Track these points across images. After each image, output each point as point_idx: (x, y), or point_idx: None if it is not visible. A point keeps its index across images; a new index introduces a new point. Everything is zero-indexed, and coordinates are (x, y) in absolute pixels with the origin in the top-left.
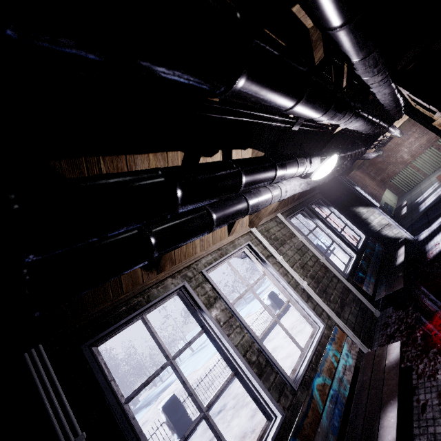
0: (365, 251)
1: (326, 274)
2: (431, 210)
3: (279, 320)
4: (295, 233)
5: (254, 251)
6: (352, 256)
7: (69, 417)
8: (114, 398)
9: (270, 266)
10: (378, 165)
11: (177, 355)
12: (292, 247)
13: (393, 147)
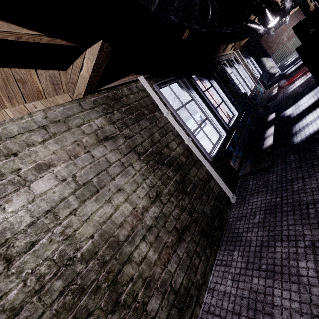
0: (264, 74)
1: (253, 76)
2: (290, 64)
3: (204, 126)
4: (244, 59)
5: (236, 59)
6: (258, 76)
7: (224, 70)
8: (227, 72)
9: (241, 65)
10: (269, 44)
11: (230, 74)
12: (243, 64)
13: (280, 32)
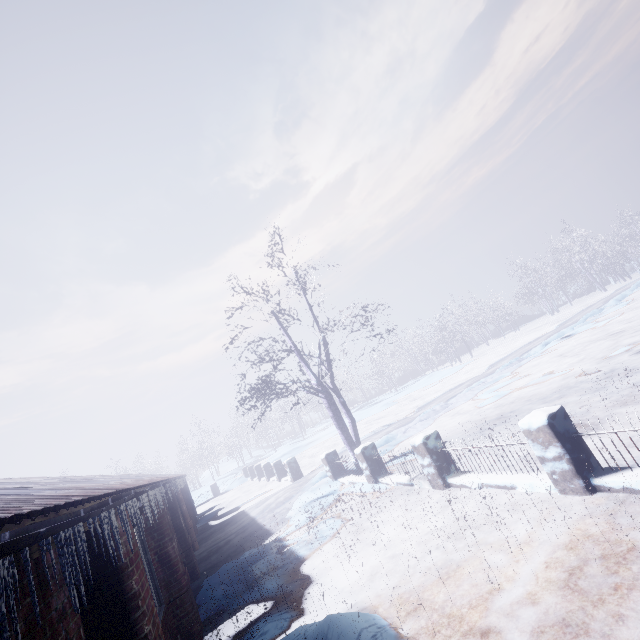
0: None
1: None
2: None
3: None
4: None
5: None
6: None
7: None
8: None
9: None
10: None
11: None
12: None
13: None
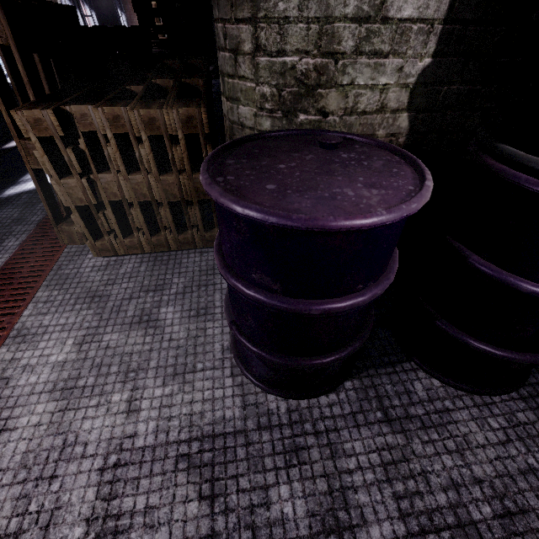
0: None
1: None
2: None
3: None
4: None
5: None
6: None
7: None
8: None
9: None
10: None
11: None
12: None
13: None
